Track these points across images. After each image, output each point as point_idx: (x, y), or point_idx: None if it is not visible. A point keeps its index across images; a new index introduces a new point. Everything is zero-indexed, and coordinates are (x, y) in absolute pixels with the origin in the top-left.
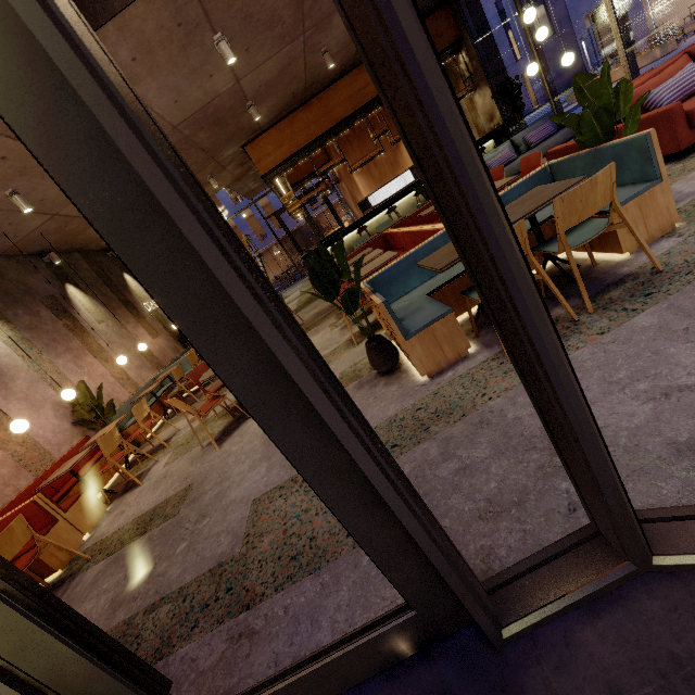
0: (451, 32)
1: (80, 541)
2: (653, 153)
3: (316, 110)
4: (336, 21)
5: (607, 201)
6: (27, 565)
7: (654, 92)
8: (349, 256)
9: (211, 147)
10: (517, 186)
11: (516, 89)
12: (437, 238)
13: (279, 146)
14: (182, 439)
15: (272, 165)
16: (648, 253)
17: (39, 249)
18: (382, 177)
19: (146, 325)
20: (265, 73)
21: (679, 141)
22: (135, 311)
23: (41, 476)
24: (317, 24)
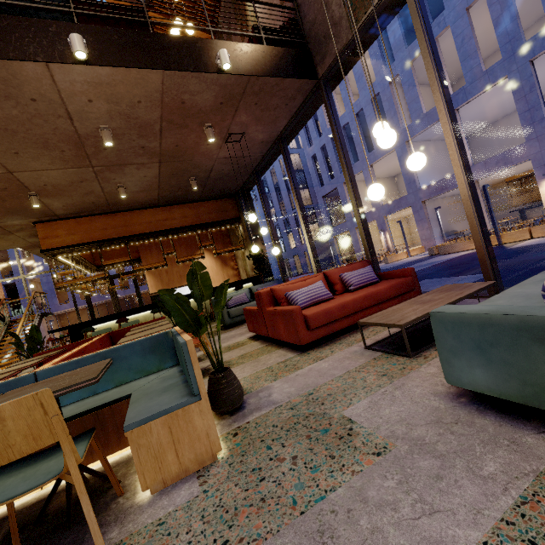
0: (234, 212)
1: None
2: (190, 365)
3: (118, 220)
4: (129, 171)
5: (46, 440)
6: None
7: (294, 292)
8: (51, 350)
9: None
10: (132, 343)
11: (261, 257)
12: (0, 385)
13: (72, 233)
14: None
15: (57, 245)
16: (95, 542)
17: None
18: (170, 283)
19: None
20: (50, 178)
21: (300, 337)
22: None
23: None
24: (107, 166)
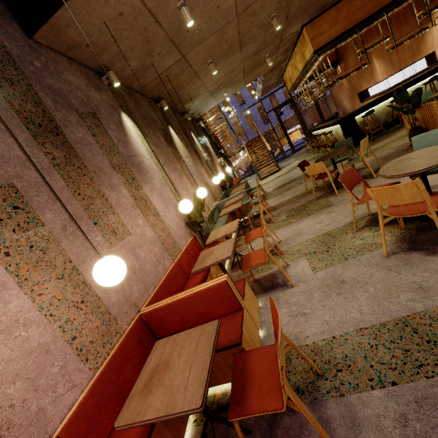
0: None
1: (259, 337)
2: None
3: None
4: None
5: None
6: (285, 374)
7: None
8: None
9: (292, 15)
10: None
11: None
12: None
13: (334, 24)
14: (305, 247)
15: (324, 42)
16: None
17: (157, 95)
18: (401, 63)
19: (205, 168)
20: None
21: None
22: (199, 157)
23: (177, 260)
24: None
